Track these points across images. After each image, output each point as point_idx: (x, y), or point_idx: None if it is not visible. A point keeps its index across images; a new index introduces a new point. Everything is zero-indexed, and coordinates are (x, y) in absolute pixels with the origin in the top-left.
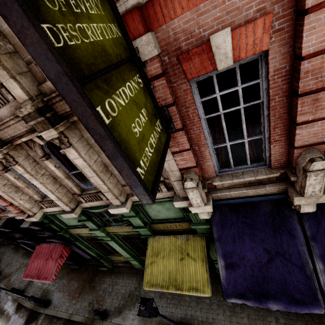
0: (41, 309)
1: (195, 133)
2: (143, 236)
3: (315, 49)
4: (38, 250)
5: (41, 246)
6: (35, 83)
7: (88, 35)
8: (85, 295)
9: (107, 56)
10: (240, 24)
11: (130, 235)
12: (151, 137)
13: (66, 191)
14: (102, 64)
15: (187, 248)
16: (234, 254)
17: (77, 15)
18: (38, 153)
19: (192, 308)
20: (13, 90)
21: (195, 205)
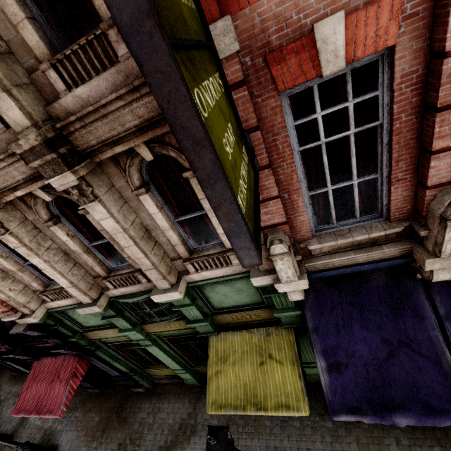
0: None
1: (285, 173)
2: (201, 334)
3: None
4: (37, 368)
5: (41, 362)
6: (42, 102)
7: None
8: (111, 433)
9: (186, 26)
10: (357, 7)
11: (180, 335)
12: (242, 167)
13: (84, 273)
14: (183, 34)
15: (268, 346)
16: (340, 349)
17: None
18: (41, 215)
19: (275, 436)
20: (7, 112)
21: (285, 281)
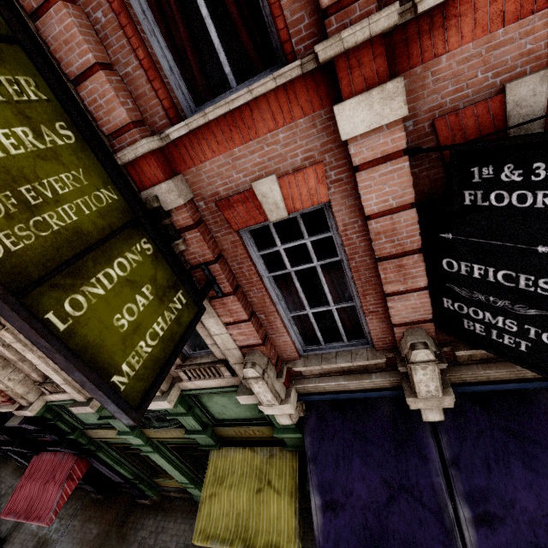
0: None
1: (257, 296)
2: (202, 447)
3: (379, 208)
4: (35, 464)
5: (40, 458)
6: None
7: (50, 225)
8: None
9: (82, 238)
10: (288, 172)
11: (184, 443)
12: (157, 323)
13: None
14: (70, 252)
15: (270, 470)
16: (337, 485)
17: (35, 208)
18: None
19: None
20: None
21: (266, 404)
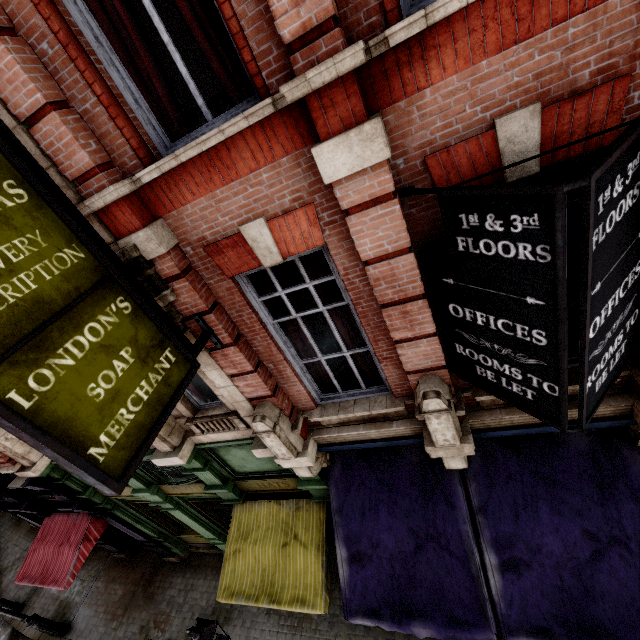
0: (53, 639)
1: (262, 345)
2: (225, 502)
3: (375, 253)
4: (47, 526)
5: (52, 519)
6: None
7: (5, 299)
8: (134, 612)
9: (44, 307)
10: (277, 214)
11: (207, 498)
12: (140, 387)
13: None
14: (31, 324)
15: (296, 524)
16: (363, 537)
17: None
18: None
19: (321, 634)
20: None
21: (282, 457)
